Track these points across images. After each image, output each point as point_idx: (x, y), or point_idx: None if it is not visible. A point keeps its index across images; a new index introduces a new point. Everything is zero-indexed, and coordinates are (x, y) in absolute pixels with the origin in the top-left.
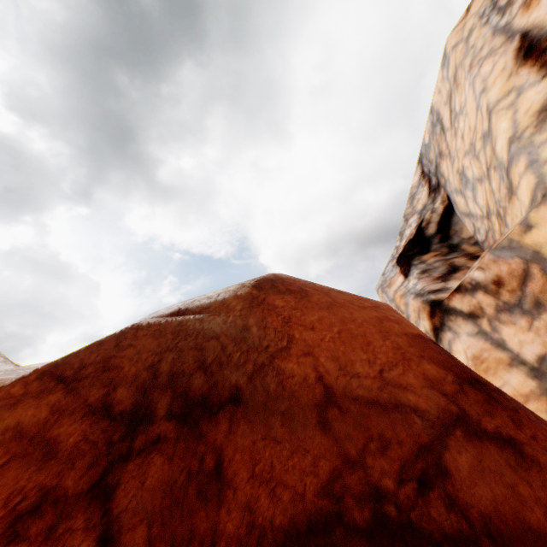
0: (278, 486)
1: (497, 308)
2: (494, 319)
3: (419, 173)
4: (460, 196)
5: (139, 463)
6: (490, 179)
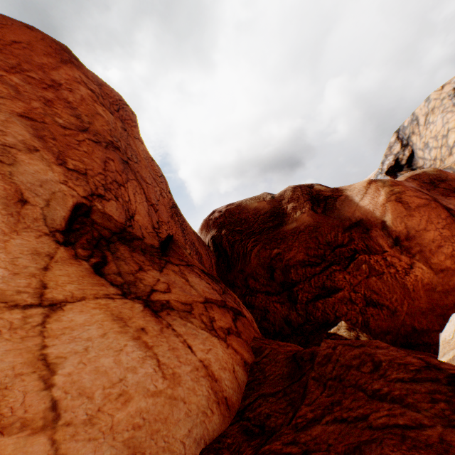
0: None
1: None
2: None
3: (395, 137)
4: (421, 151)
5: (439, 185)
6: (441, 149)
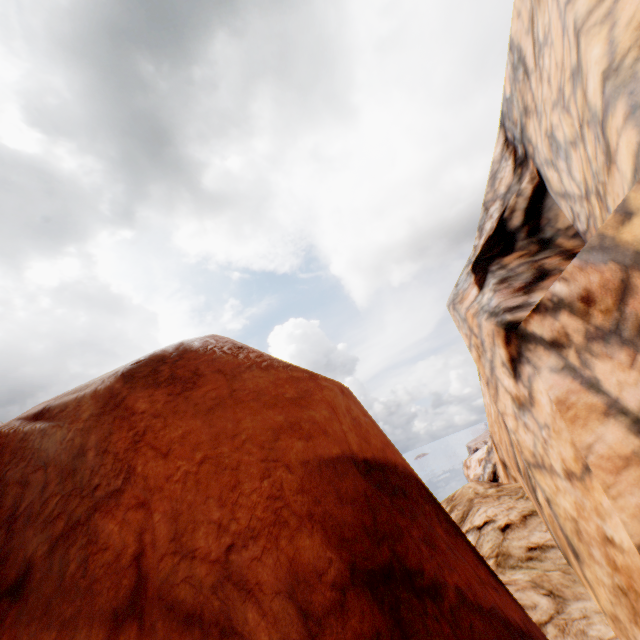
0: None
1: (587, 336)
2: (584, 350)
3: (501, 142)
4: (551, 169)
5: None
6: (584, 142)
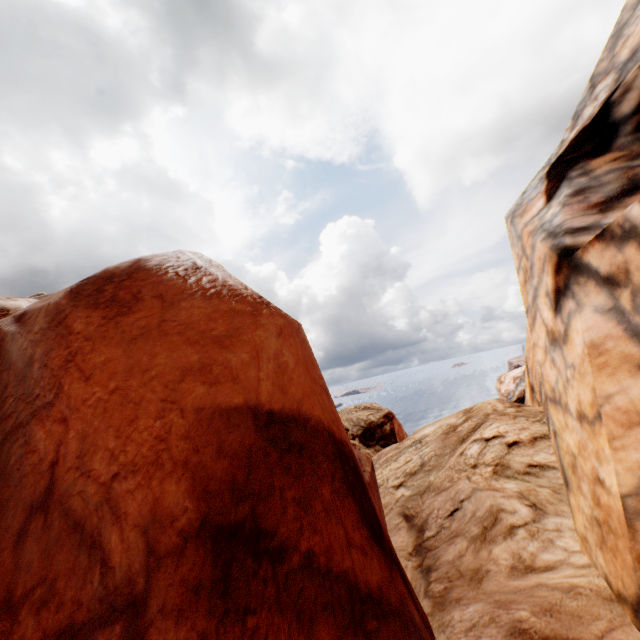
0: None
1: None
2: None
3: None
4: None
5: None
6: None
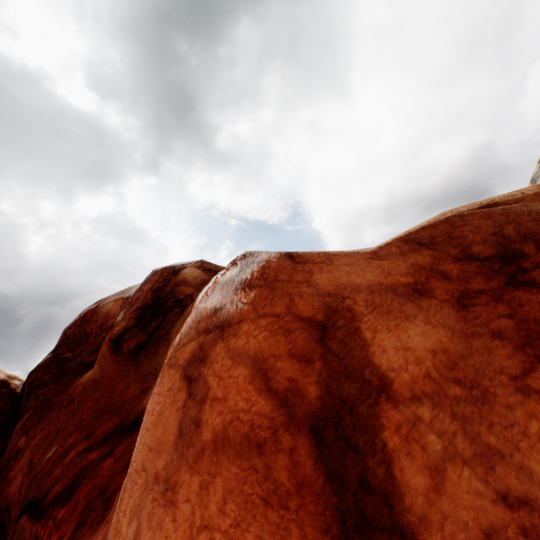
0: None
1: None
2: None
3: None
4: None
5: None
6: None
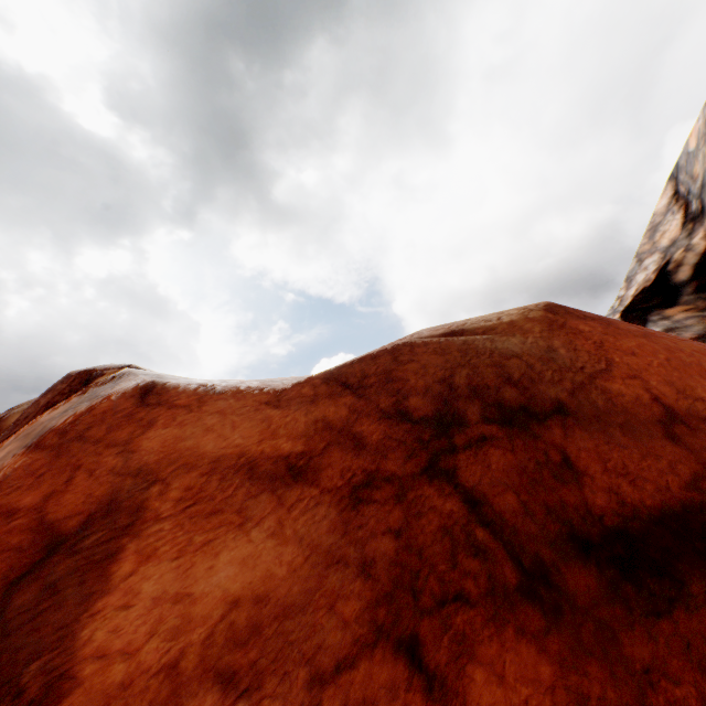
0: (636, 479)
1: None
2: None
3: (669, 195)
4: None
5: (472, 454)
6: None
